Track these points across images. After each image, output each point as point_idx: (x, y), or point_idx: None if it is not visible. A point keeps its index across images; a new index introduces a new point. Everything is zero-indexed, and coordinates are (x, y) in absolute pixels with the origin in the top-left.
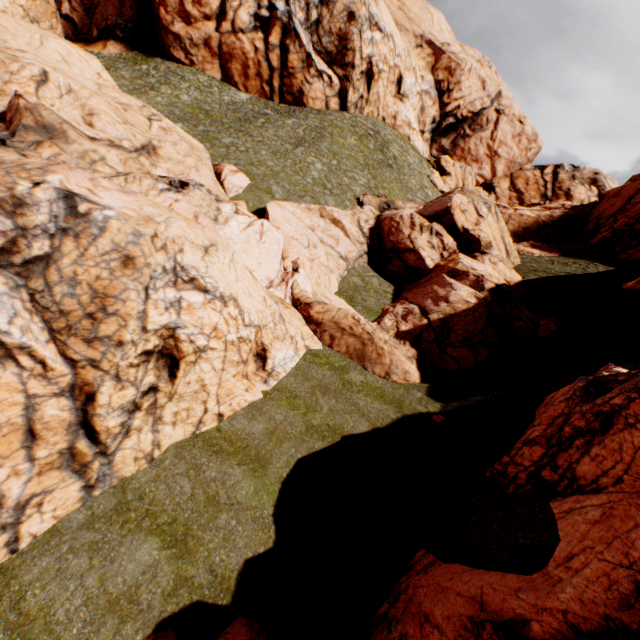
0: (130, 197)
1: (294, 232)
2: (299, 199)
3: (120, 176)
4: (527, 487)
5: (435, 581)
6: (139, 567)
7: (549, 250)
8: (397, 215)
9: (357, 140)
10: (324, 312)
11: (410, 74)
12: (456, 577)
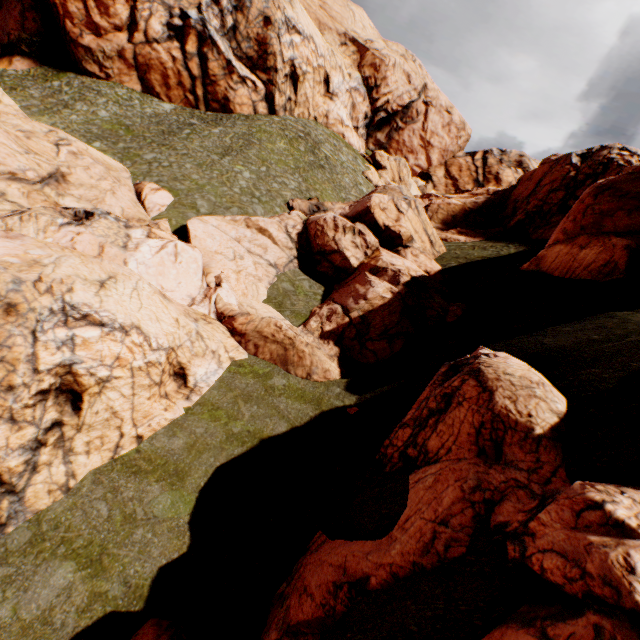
0: (15, 242)
1: (218, 246)
2: (226, 211)
3: (15, 215)
4: (399, 464)
5: (319, 557)
6: (54, 591)
7: (474, 235)
8: (321, 219)
9: (287, 144)
10: (247, 323)
11: (337, 73)
12: (333, 551)
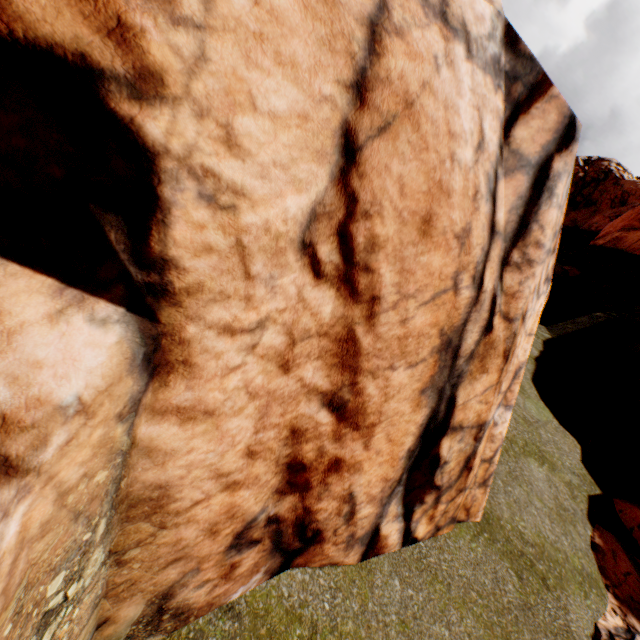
0: None
1: None
2: None
3: None
4: None
5: None
6: (544, 484)
7: None
8: None
9: None
10: None
11: None
12: None
